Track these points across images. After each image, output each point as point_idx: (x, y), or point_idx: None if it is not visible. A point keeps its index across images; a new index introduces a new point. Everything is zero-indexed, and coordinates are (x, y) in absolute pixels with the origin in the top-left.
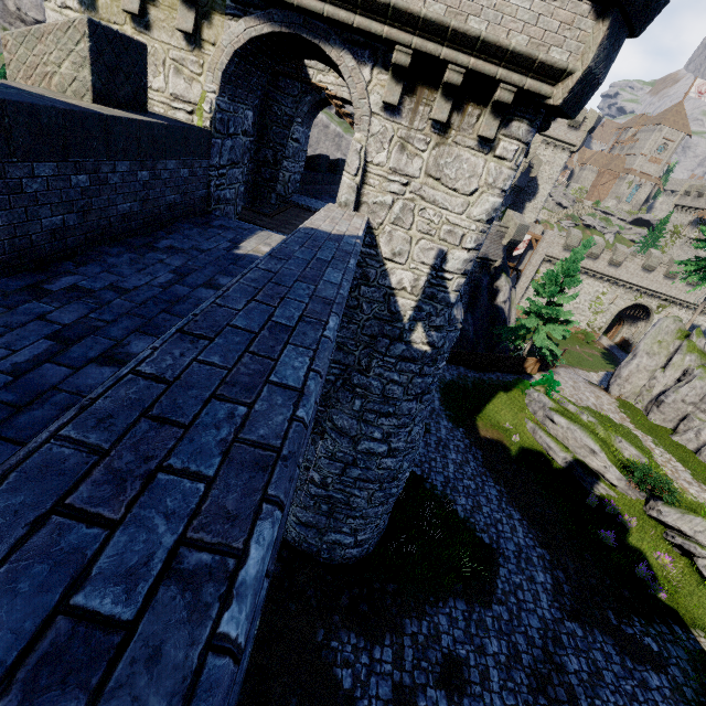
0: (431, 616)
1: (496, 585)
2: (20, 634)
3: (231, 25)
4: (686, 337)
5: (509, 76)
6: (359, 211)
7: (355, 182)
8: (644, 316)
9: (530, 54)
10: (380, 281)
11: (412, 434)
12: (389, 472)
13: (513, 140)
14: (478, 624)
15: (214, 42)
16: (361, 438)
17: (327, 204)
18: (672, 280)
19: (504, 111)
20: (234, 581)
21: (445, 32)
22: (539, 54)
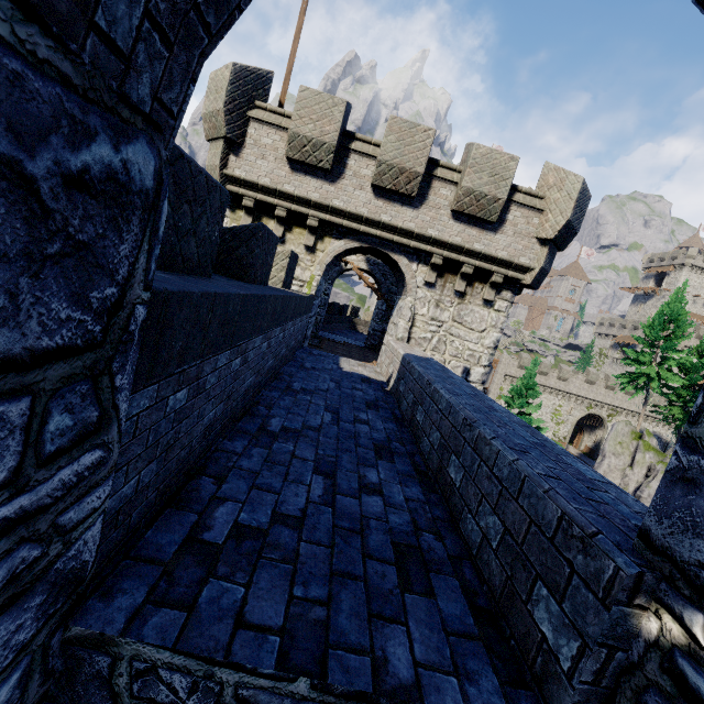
0: None
1: None
2: (525, 440)
3: (334, 243)
4: (640, 437)
5: (499, 270)
6: (409, 343)
7: (408, 325)
8: (599, 424)
9: (509, 260)
10: None
11: None
12: None
13: (504, 301)
14: None
15: (323, 250)
16: None
17: (389, 339)
18: (612, 392)
19: (497, 286)
20: (552, 443)
21: (462, 249)
22: (515, 260)
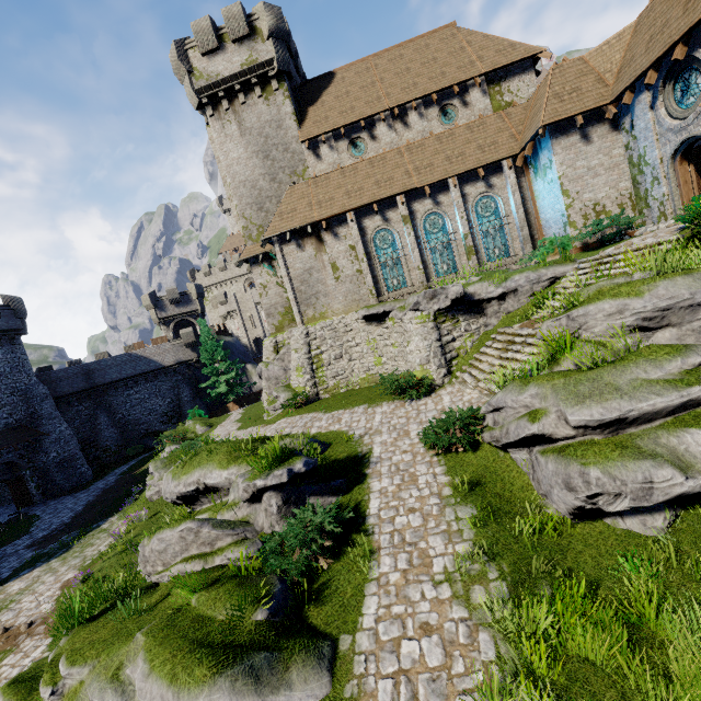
0: None
1: None
2: None
3: None
4: None
5: None
6: None
7: None
8: None
9: None
10: None
11: None
12: None
13: None
14: None
15: None
16: None
17: None
18: None
19: None
20: None
21: None
22: None
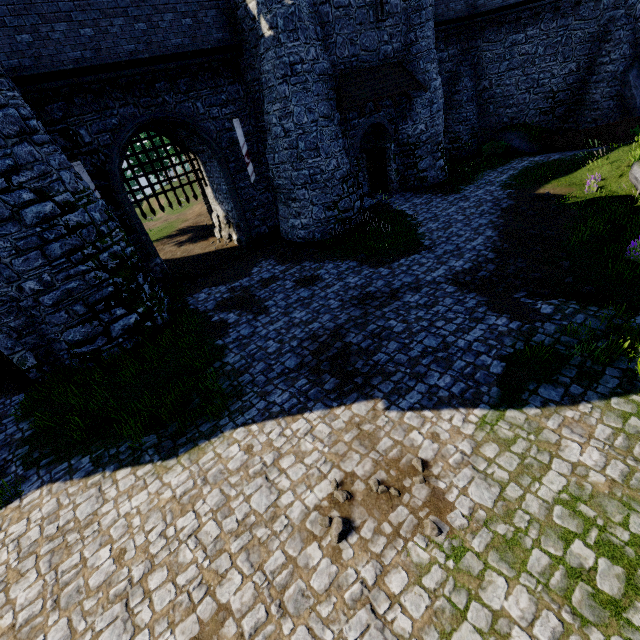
0: (325, 263)
1: (398, 261)
2: None
3: None
4: None
5: None
6: None
7: None
8: None
9: None
10: (240, 1)
11: (294, 114)
12: (291, 152)
13: None
14: (354, 272)
15: None
16: (271, 128)
17: None
18: None
19: None
20: None
21: None
22: None
